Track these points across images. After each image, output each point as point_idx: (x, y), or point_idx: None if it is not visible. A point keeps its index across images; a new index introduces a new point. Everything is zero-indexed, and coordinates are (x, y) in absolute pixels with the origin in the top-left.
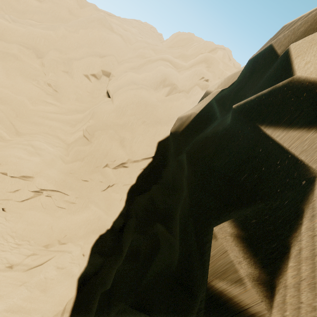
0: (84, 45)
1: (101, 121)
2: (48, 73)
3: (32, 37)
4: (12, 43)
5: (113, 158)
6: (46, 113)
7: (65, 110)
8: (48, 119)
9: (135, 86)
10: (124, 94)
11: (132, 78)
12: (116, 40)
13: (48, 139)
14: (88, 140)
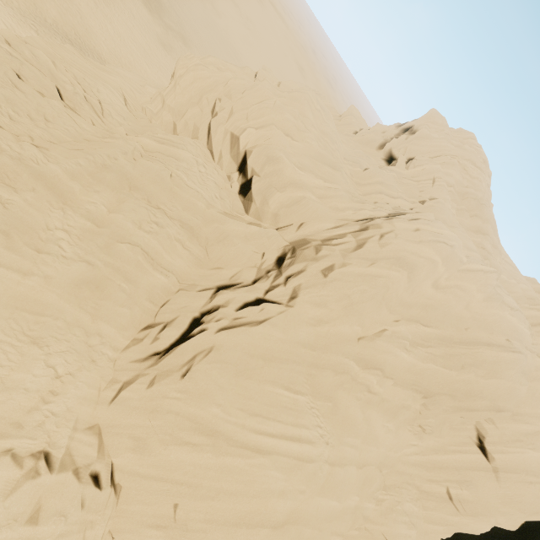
0: (487, 396)
1: (483, 502)
2: (428, 417)
3: (430, 378)
4: (406, 387)
5: (479, 534)
6: (407, 456)
7: (422, 448)
8: (409, 465)
9: (534, 479)
10: (521, 487)
11: (532, 461)
12: (523, 390)
13: (410, 493)
14: (457, 510)
